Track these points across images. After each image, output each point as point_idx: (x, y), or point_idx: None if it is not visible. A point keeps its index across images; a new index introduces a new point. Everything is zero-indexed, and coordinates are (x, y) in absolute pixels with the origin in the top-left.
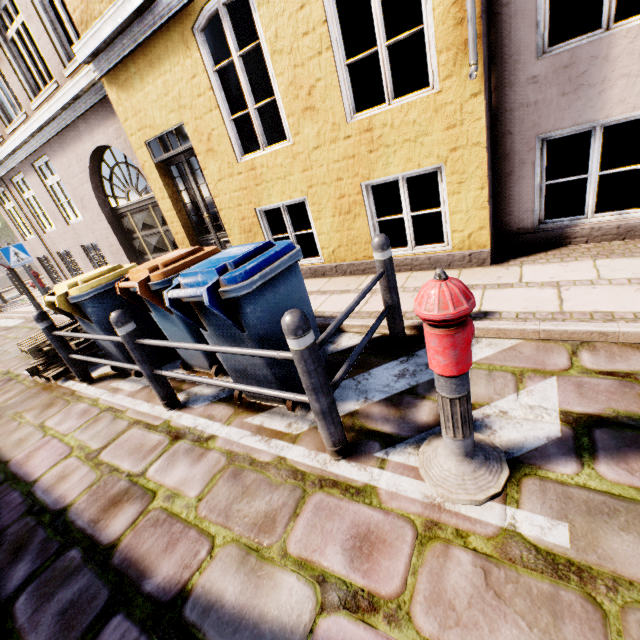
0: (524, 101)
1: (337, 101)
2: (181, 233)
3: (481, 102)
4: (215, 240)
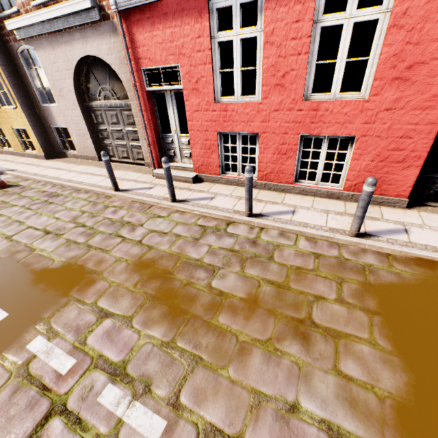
0: (44, 115)
1: None
2: None
3: (24, 115)
4: None
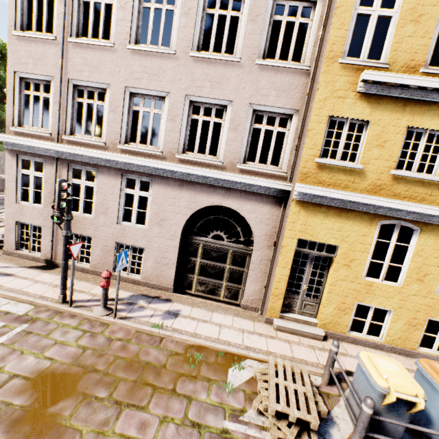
0: None
1: (435, 284)
2: (281, 290)
3: None
4: (299, 300)
